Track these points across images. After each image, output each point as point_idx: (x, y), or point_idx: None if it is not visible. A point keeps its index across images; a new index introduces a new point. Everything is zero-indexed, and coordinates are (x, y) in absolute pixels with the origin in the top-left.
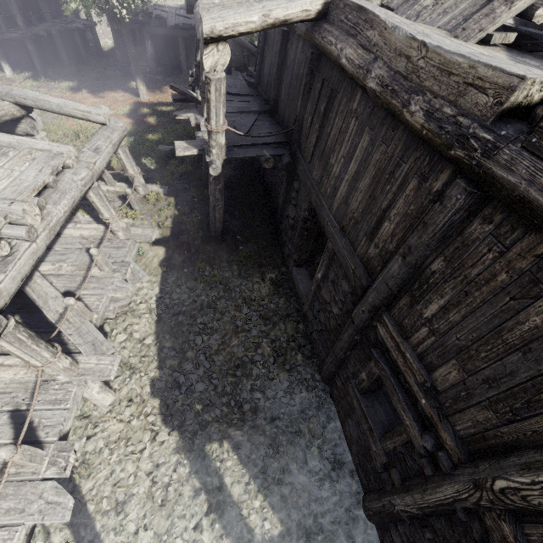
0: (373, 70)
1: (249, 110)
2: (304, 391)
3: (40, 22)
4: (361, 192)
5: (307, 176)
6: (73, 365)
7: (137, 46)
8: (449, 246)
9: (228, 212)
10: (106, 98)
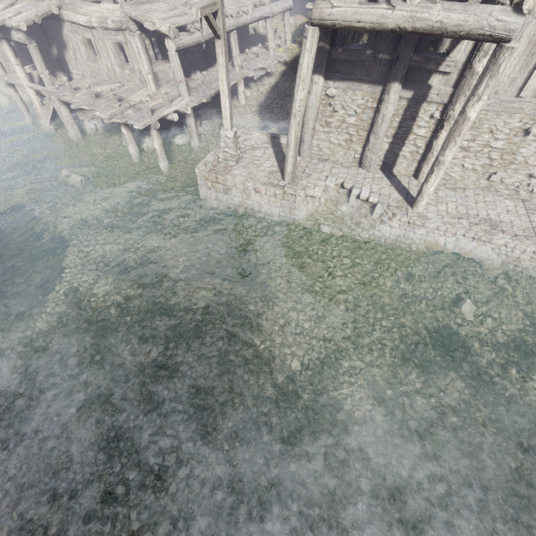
0: None
1: None
2: None
3: None
4: None
5: None
6: (241, 67)
7: None
8: None
9: None
10: (294, 18)
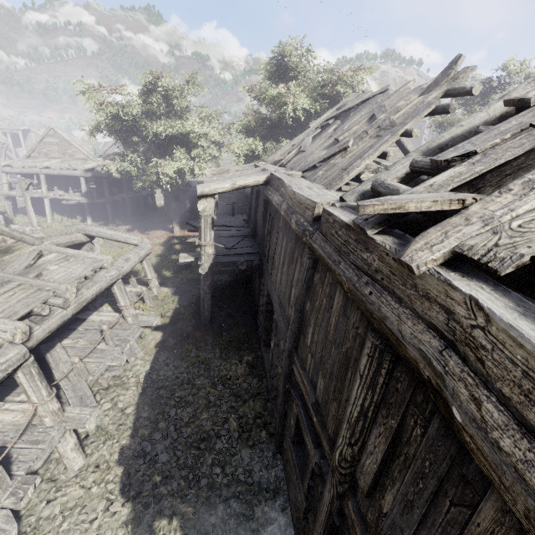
0: (282, 206)
1: (238, 235)
2: (263, 469)
3: (119, 193)
4: (285, 273)
5: (266, 272)
6: (60, 410)
7: (180, 203)
8: (310, 292)
9: (218, 305)
10: (150, 235)
